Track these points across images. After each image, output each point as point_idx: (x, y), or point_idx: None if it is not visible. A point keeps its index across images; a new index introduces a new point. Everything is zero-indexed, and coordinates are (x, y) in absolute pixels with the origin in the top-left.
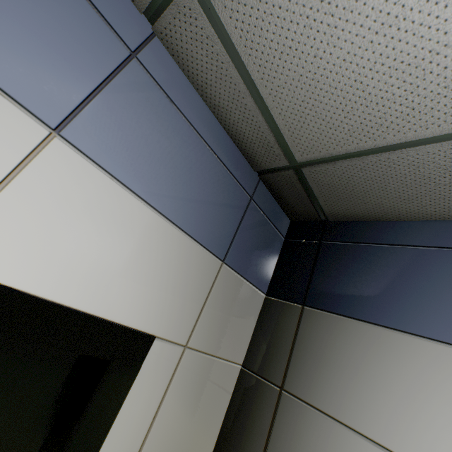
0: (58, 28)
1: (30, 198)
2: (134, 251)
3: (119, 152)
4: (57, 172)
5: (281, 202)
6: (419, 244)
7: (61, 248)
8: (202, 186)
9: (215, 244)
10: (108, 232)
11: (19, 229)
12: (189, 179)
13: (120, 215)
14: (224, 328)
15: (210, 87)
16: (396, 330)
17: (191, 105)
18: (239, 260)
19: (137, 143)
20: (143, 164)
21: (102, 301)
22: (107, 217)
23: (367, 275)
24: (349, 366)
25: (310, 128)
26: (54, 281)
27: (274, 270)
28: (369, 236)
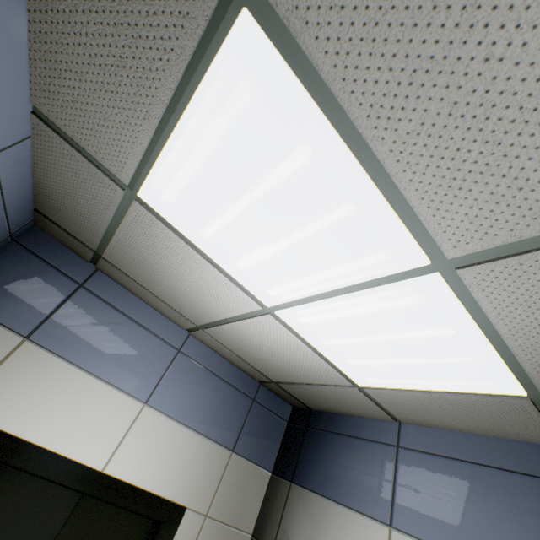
0: (150, 357)
1: (135, 437)
2: (177, 454)
3: (171, 402)
4: (145, 421)
5: (279, 396)
6: (352, 434)
7: (144, 459)
8: (217, 403)
9: (226, 440)
10: (165, 446)
11: (130, 453)
12: (208, 402)
13: (170, 435)
14: (235, 502)
15: (218, 350)
16: (333, 500)
17: (210, 359)
18: (246, 447)
19: (180, 393)
20: (182, 404)
21: (160, 485)
22: (165, 437)
23: (326, 458)
24: (308, 529)
25: (270, 371)
26: (141, 476)
27: (278, 451)
28: (330, 426)
